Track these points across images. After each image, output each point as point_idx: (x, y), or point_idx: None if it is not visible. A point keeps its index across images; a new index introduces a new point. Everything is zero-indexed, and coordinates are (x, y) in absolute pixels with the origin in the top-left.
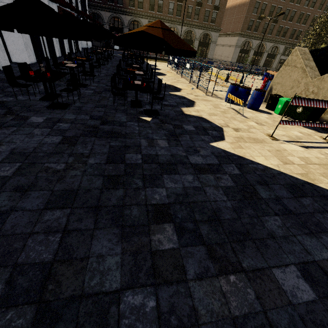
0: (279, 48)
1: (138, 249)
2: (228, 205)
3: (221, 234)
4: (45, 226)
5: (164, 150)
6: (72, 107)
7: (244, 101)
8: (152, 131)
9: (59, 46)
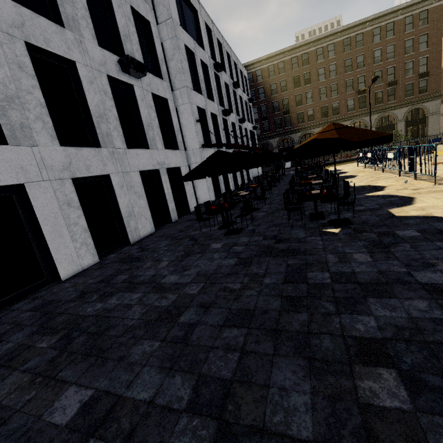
0: None
1: (335, 393)
2: None
3: None
4: (224, 342)
5: (365, 266)
6: (245, 231)
7: None
8: (343, 244)
9: (233, 182)
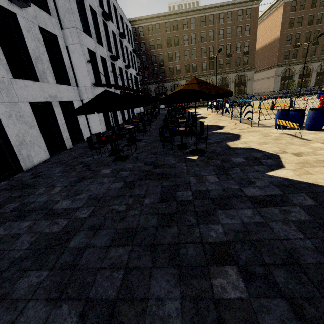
0: None
1: (198, 294)
2: (308, 244)
3: (306, 285)
4: (111, 262)
5: (215, 185)
6: (130, 158)
7: (300, 124)
8: (200, 168)
9: (121, 116)
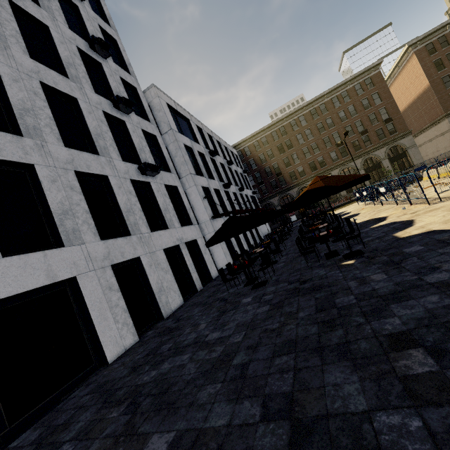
0: None
1: (378, 376)
2: None
3: None
4: (278, 368)
5: (383, 283)
6: (270, 282)
7: None
8: (360, 270)
9: (246, 244)
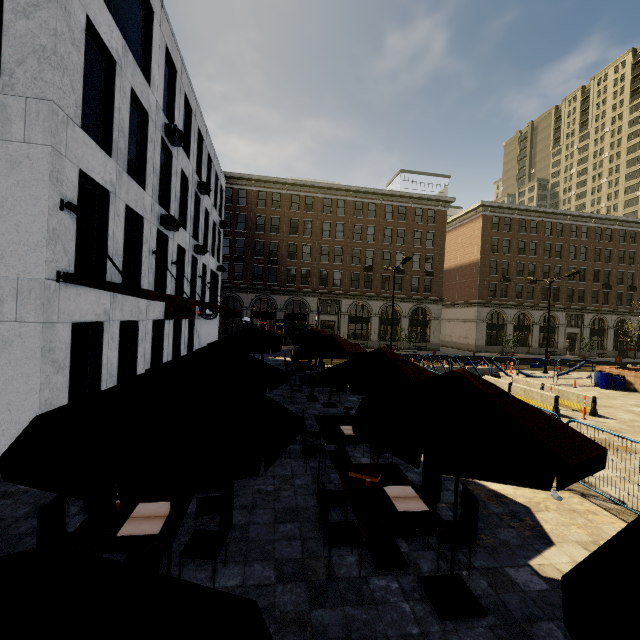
0: (556, 317)
1: None
2: None
3: None
4: None
5: None
6: None
7: None
8: None
9: None
